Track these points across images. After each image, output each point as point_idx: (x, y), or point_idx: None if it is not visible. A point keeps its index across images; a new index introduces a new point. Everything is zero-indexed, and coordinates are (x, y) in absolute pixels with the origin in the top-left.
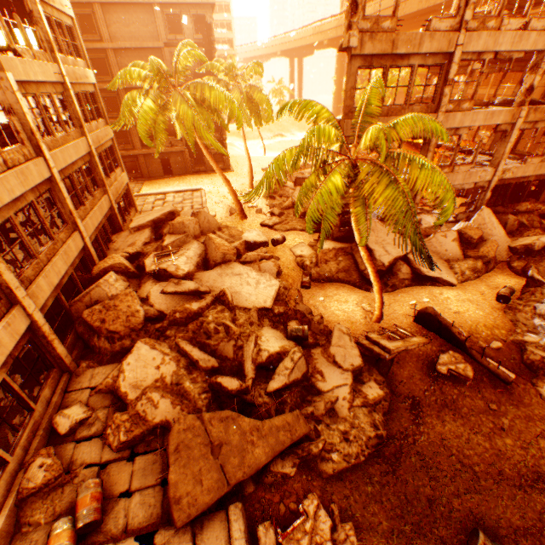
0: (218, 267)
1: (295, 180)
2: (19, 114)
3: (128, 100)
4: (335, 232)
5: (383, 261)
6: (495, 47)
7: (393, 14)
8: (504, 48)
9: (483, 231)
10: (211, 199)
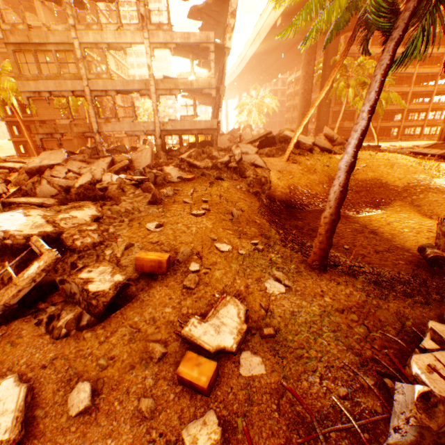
0: None
1: None
2: None
3: None
4: None
5: (30, 166)
6: (104, 40)
7: (24, 22)
8: (112, 41)
9: (137, 160)
10: None
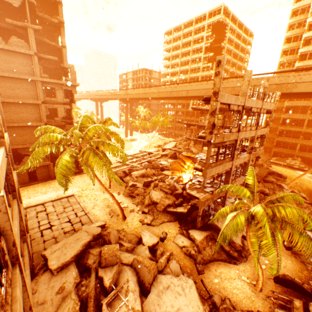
0: (152, 287)
1: (144, 183)
2: (3, 230)
3: (38, 152)
4: (198, 224)
5: (239, 243)
6: (245, 136)
7: (222, 127)
8: (247, 136)
9: None
10: (88, 203)
